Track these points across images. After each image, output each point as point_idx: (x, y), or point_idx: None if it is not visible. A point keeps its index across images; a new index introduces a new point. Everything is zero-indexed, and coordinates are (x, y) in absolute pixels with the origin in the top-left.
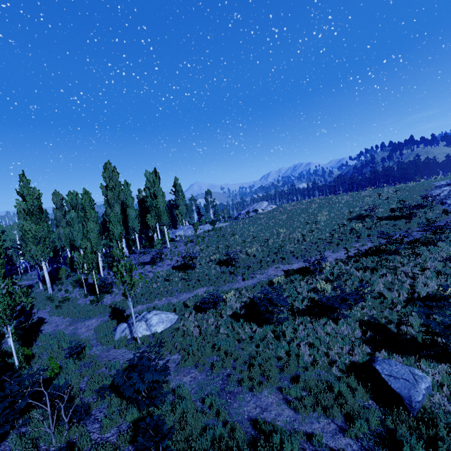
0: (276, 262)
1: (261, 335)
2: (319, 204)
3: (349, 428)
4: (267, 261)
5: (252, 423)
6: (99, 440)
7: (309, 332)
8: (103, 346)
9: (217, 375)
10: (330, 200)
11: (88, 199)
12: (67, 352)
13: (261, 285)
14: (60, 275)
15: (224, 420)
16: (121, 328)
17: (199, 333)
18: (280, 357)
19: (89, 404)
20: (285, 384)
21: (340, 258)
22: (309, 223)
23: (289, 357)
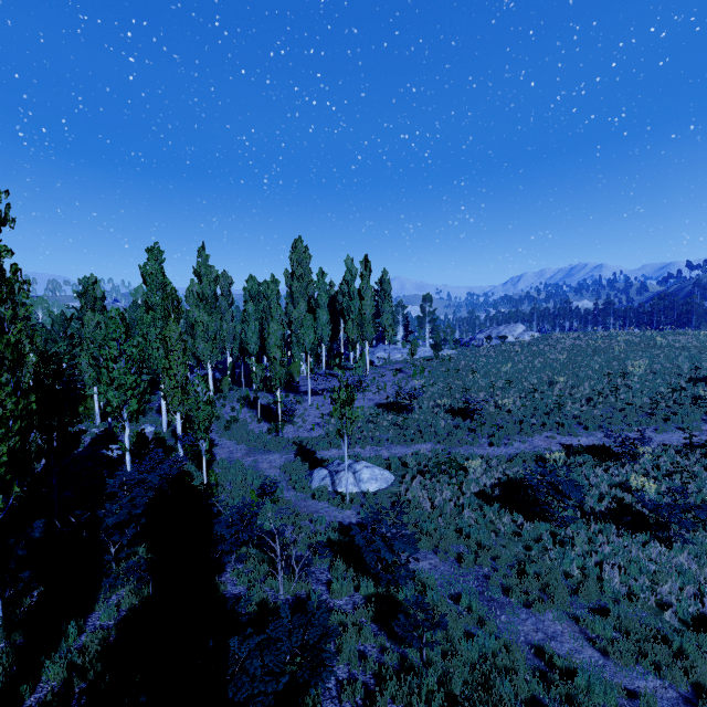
0: (548, 428)
1: (533, 533)
2: (628, 344)
3: (700, 704)
4: (531, 424)
5: (534, 650)
6: (332, 604)
7: (617, 549)
8: (297, 492)
9: (467, 571)
10: (650, 339)
11: (276, 290)
12: (259, 489)
13: (523, 458)
14: (222, 385)
15: (491, 632)
16: (320, 474)
17: (430, 508)
18: (568, 573)
19: (312, 559)
20: (581, 613)
21: (672, 443)
22: (610, 373)
23: (586, 577)
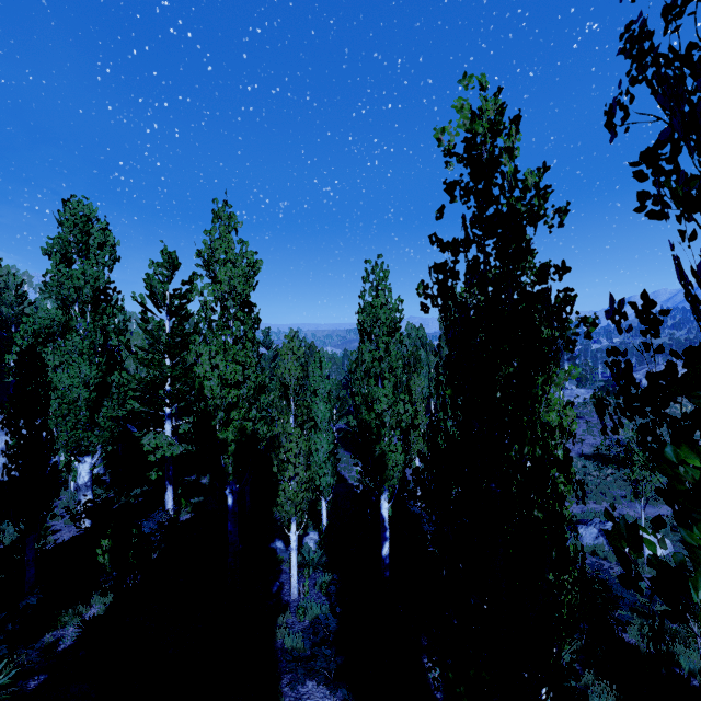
0: None
1: None
2: None
3: None
4: None
5: None
6: None
7: None
8: None
9: None
10: None
11: None
12: None
13: None
14: None
15: None
16: (589, 531)
17: None
18: None
19: None
20: None
21: None
22: None
23: None
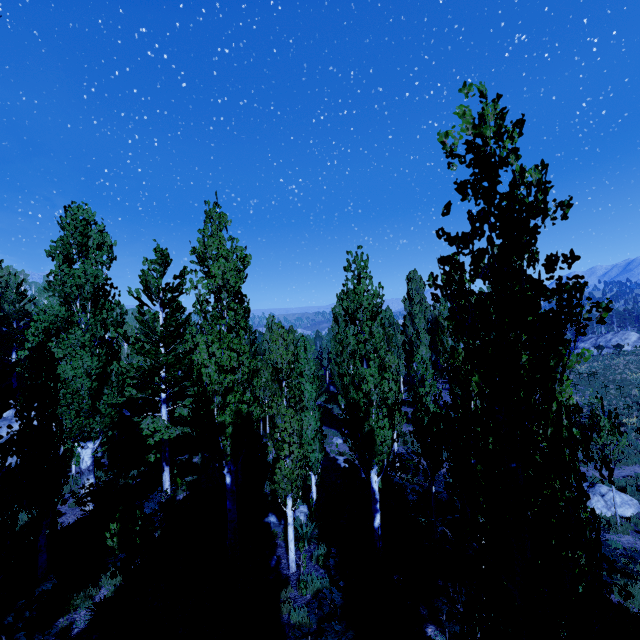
0: None
1: None
2: None
3: None
4: None
5: None
6: None
7: None
8: None
9: None
10: None
11: (422, 319)
12: None
13: None
14: None
15: None
16: None
17: None
18: None
19: None
20: None
21: None
22: None
23: None
